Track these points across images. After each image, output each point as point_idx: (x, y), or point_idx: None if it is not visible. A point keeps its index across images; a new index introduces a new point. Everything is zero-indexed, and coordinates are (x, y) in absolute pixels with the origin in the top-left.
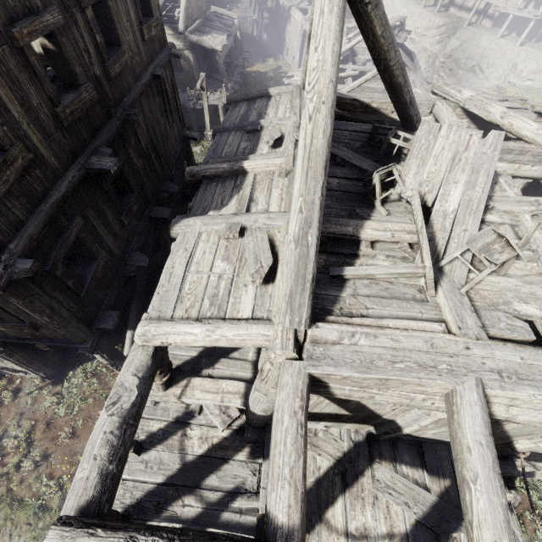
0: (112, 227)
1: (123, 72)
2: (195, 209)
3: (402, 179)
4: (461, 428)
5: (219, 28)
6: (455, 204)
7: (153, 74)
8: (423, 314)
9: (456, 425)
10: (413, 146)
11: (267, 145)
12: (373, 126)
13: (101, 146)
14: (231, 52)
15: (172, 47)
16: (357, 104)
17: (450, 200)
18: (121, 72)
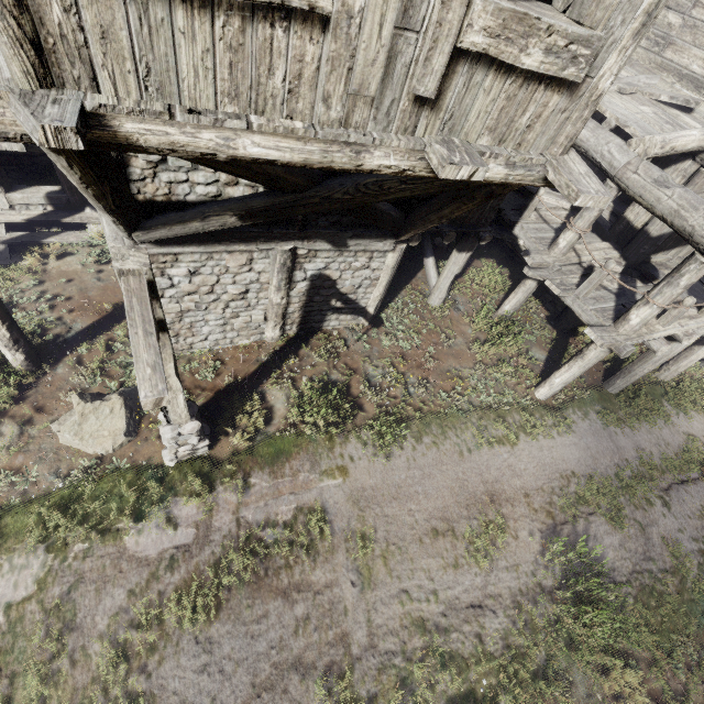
0: None
1: None
2: None
3: None
4: None
5: None
6: None
7: None
8: None
9: None
10: None
11: None
12: None
13: None
14: None
15: None
16: None
17: None
18: None
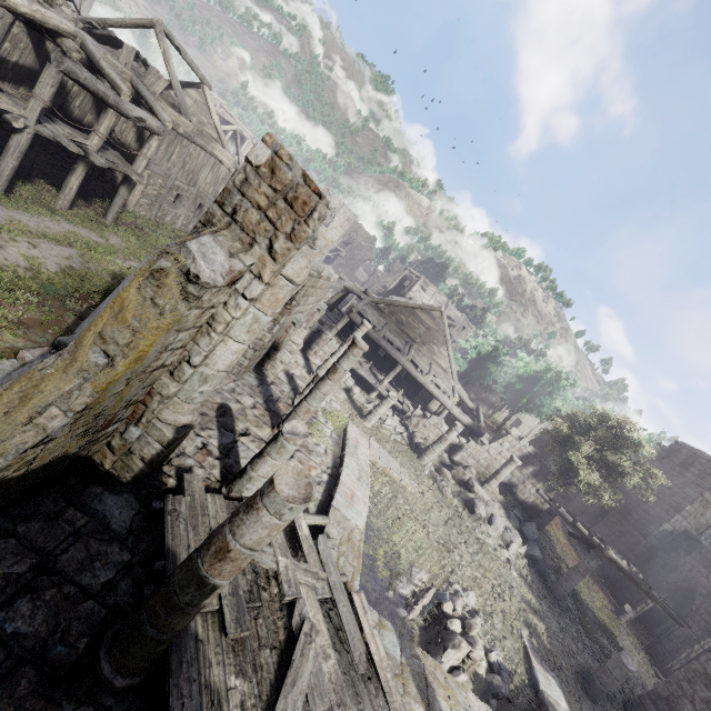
0: None
1: None
2: None
3: None
4: (91, 49)
5: None
6: None
7: None
8: None
9: (89, 49)
10: None
11: None
12: None
13: None
14: None
15: None
16: None
17: None
18: None
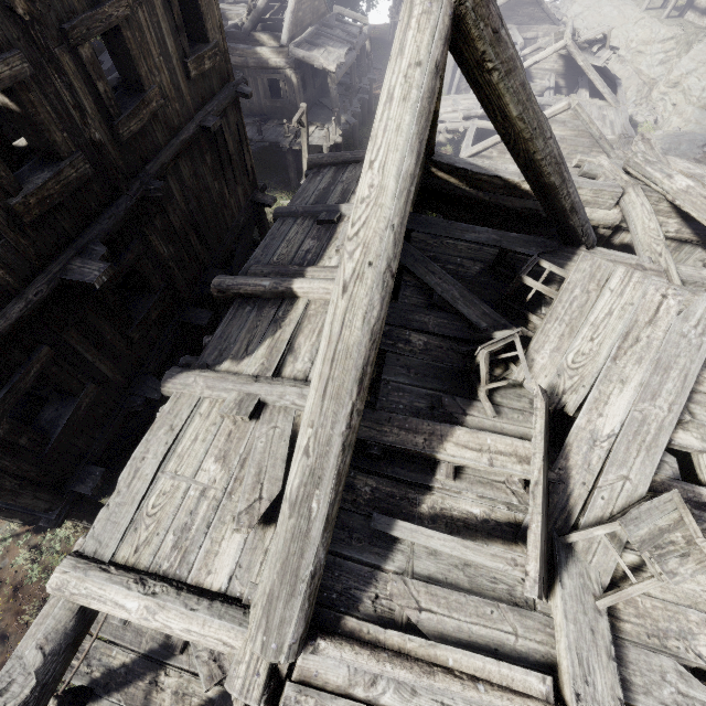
0: (111, 346)
1: (147, 128)
2: (208, 351)
3: (530, 357)
4: None
5: (339, 38)
6: (614, 423)
7: (201, 125)
8: (519, 639)
9: None
10: (559, 299)
11: (336, 254)
12: (501, 248)
13: (93, 242)
14: (352, 71)
15: (240, 82)
16: (499, 183)
17: (608, 413)
18: (144, 128)
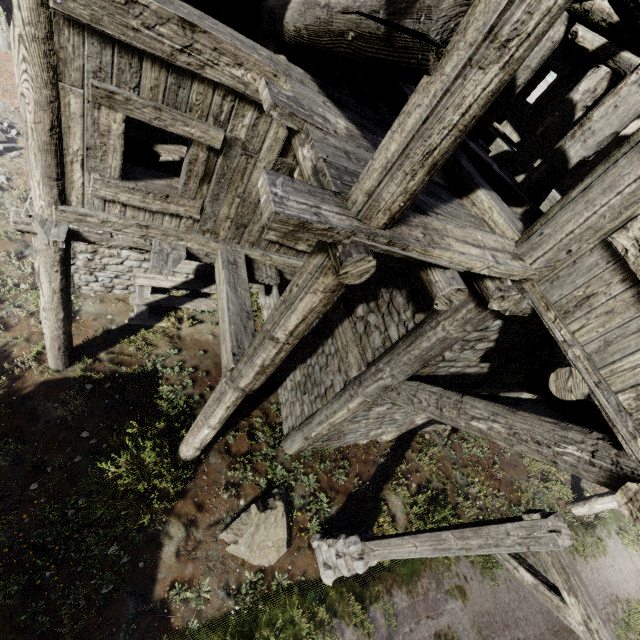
0: None
1: None
2: None
3: None
4: None
5: None
6: None
7: None
8: None
9: None
10: None
11: None
12: None
13: None
14: None
15: None
16: None
17: None
18: None
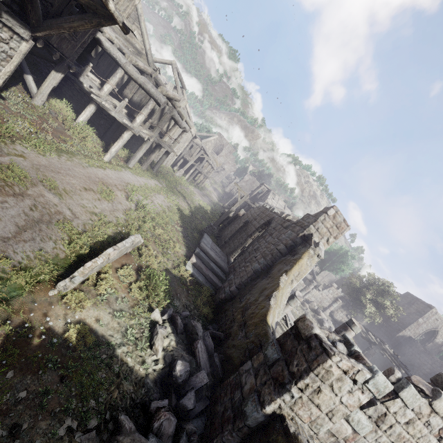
0: None
1: None
2: None
3: None
4: None
5: None
6: None
7: None
8: None
9: None
10: None
11: None
12: None
13: None
14: None
15: None
16: None
17: None
18: None
